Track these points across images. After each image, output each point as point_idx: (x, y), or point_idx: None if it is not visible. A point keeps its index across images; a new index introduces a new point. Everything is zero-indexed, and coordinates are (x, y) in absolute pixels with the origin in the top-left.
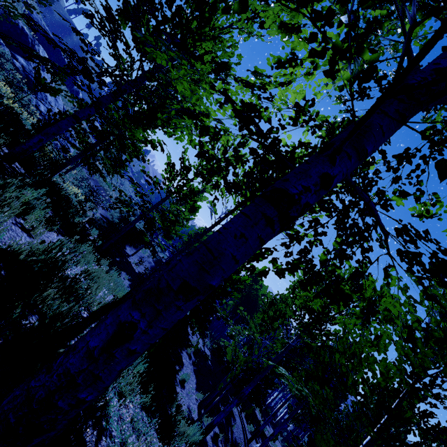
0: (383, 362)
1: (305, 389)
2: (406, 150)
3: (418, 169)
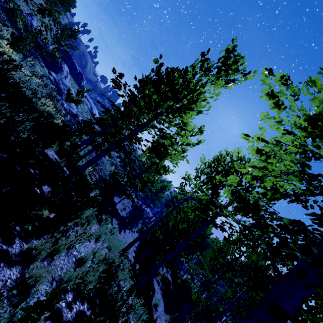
0: None
1: None
2: None
3: None
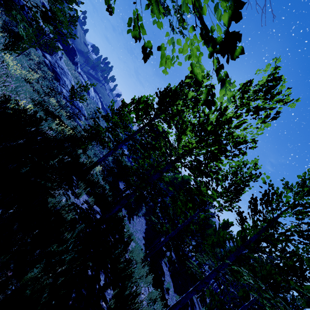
0: None
1: None
2: None
3: None
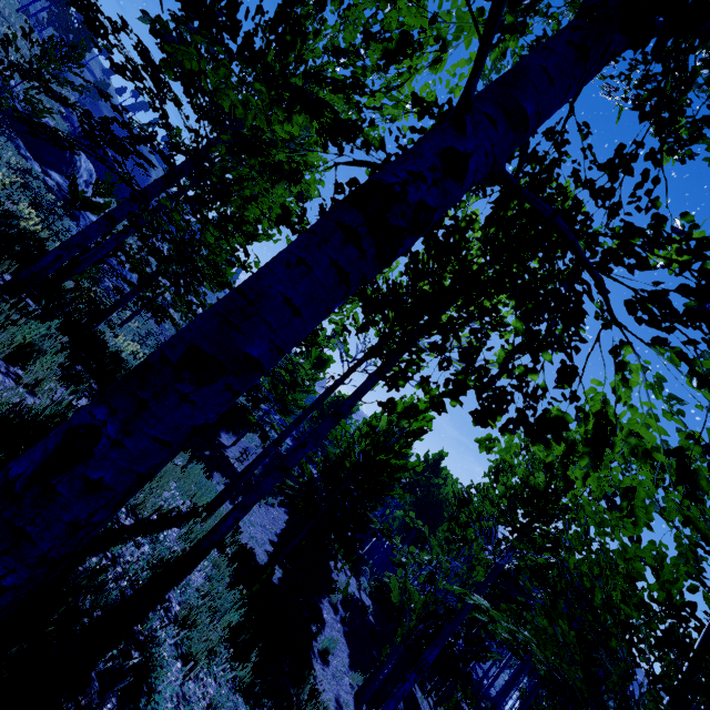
0: (649, 544)
1: (524, 631)
2: (619, 150)
3: (646, 180)
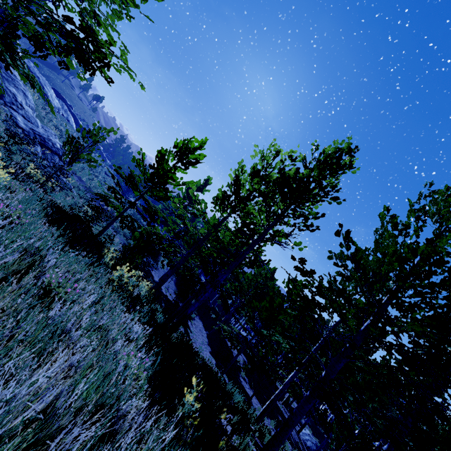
0: None
1: None
2: None
3: None
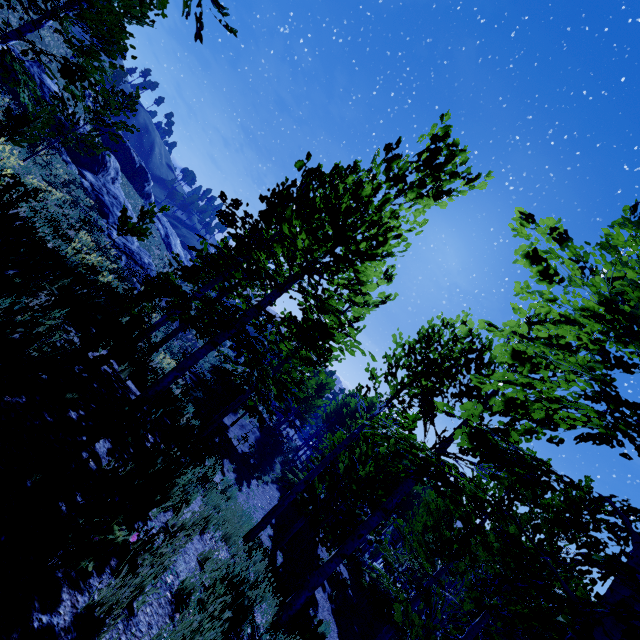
0: None
1: None
2: None
3: None
